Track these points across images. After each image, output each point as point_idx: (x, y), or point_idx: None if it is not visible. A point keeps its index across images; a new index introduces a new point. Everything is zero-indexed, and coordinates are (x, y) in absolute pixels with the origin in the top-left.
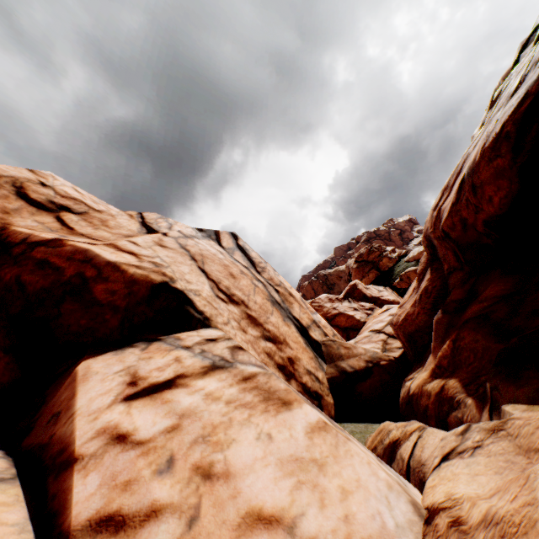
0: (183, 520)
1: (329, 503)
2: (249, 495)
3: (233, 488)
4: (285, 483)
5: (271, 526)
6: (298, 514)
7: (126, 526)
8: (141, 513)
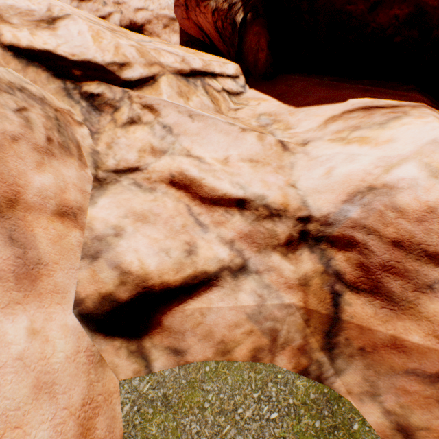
0: (120, 14)
1: (155, 3)
2: (134, 6)
3: (128, 6)
4: (142, 2)
5: (142, 10)
6: (148, 7)
7: (106, 18)
8: (107, 15)
